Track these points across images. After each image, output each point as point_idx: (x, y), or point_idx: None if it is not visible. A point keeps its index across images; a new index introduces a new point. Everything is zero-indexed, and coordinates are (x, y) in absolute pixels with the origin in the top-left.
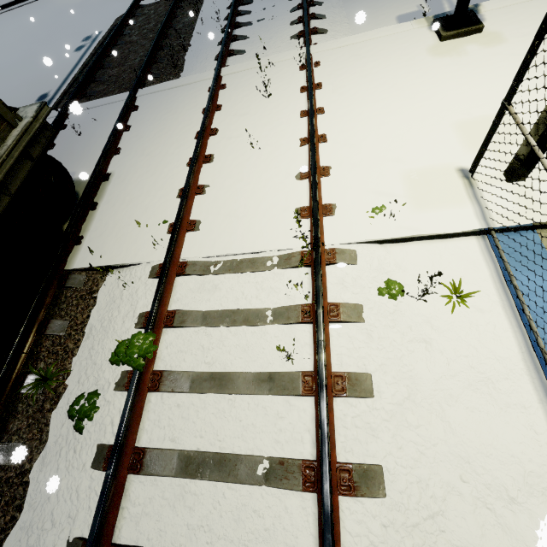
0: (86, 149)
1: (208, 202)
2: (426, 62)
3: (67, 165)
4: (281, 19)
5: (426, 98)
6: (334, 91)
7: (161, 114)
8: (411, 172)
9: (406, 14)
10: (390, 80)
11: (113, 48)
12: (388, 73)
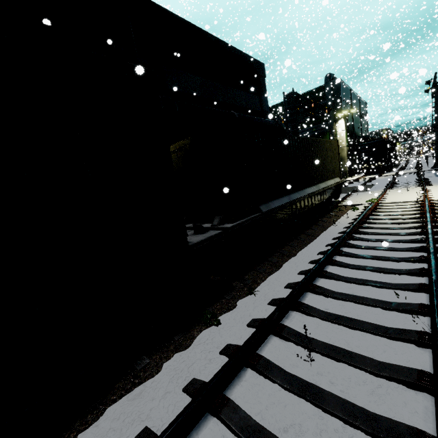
0: None
1: (386, 199)
2: None
3: None
4: (412, 185)
5: None
6: (435, 190)
7: (363, 194)
8: None
9: None
10: None
11: None
12: None
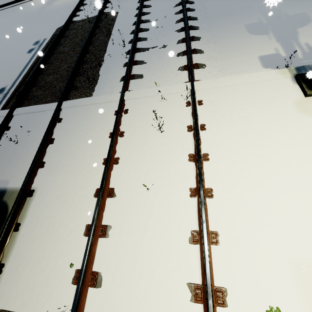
0: (20, 157)
1: (110, 249)
2: (295, 118)
3: (4, 170)
4: (170, 49)
5: (301, 163)
6: (216, 136)
7: (78, 132)
8: (301, 263)
9: (266, 56)
10: (264, 133)
11: (51, 56)
12: (262, 125)
